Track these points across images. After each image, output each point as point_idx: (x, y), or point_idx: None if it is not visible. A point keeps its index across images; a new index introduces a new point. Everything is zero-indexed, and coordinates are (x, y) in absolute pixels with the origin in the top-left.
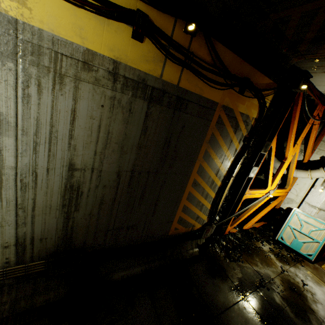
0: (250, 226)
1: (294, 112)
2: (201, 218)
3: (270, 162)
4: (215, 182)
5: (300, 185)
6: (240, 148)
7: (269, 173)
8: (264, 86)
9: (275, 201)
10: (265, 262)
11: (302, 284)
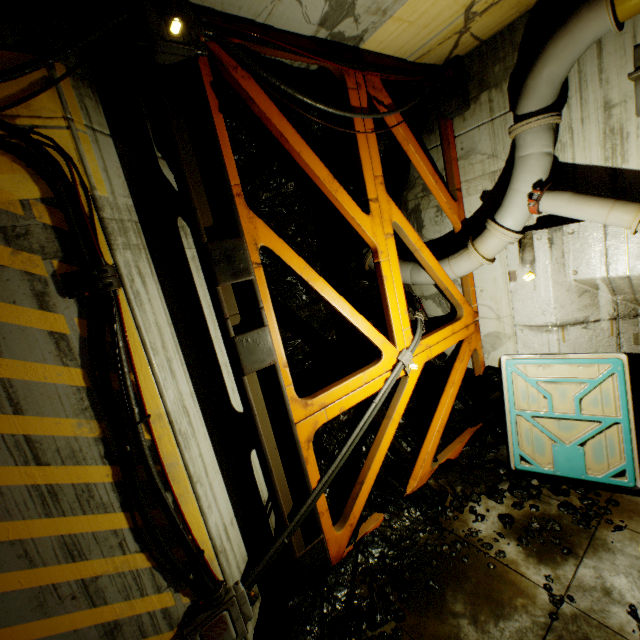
0: (425, 471)
1: (269, 124)
2: (141, 616)
3: (314, 288)
4: (66, 482)
5: (488, 290)
6: (79, 319)
7: (346, 318)
8: None
9: (458, 361)
10: (488, 600)
11: (639, 629)
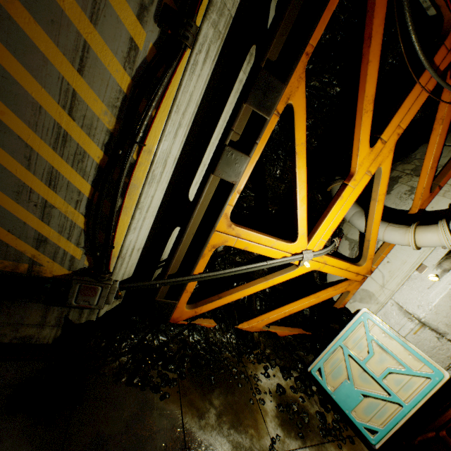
0: (258, 326)
1: (368, 22)
2: (59, 248)
3: (295, 162)
4: (76, 139)
5: (393, 265)
6: (153, 45)
7: (297, 199)
8: None
9: (332, 288)
10: (235, 414)
11: None
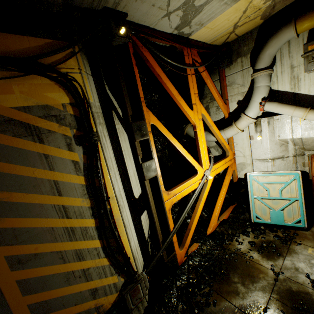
0: (214, 224)
1: (153, 71)
2: (105, 286)
3: (171, 142)
4: (77, 226)
5: (240, 143)
6: (83, 155)
7: (184, 155)
8: (37, 50)
9: (227, 175)
10: (248, 275)
11: (311, 282)
